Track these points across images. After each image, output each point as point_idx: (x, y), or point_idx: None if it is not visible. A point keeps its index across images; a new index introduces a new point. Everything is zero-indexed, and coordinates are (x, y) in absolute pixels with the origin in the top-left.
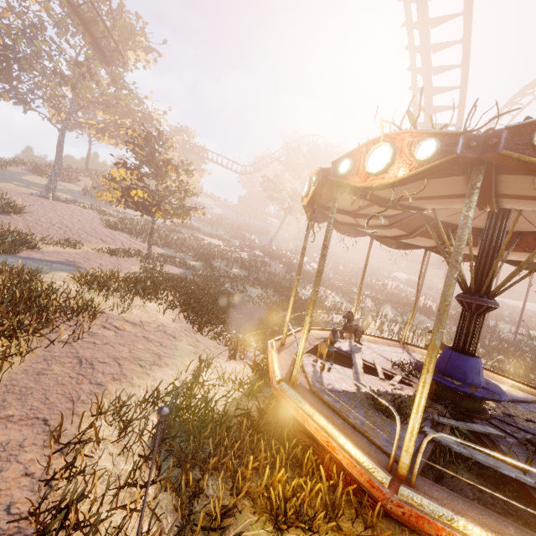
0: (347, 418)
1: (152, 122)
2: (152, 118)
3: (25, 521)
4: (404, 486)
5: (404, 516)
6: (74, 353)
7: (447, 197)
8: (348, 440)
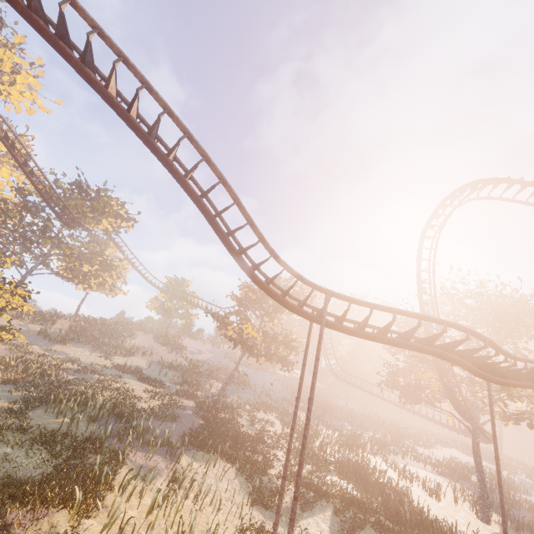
0: None
1: (113, 269)
2: (112, 265)
3: None
4: None
5: None
6: None
7: None
8: None
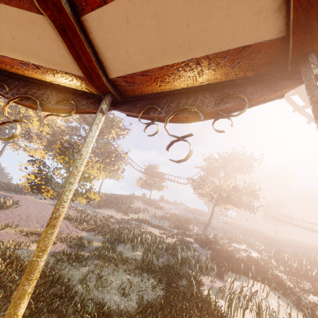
0: None
1: (122, 159)
2: (121, 157)
3: None
4: None
5: None
6: None
7: None
8: None
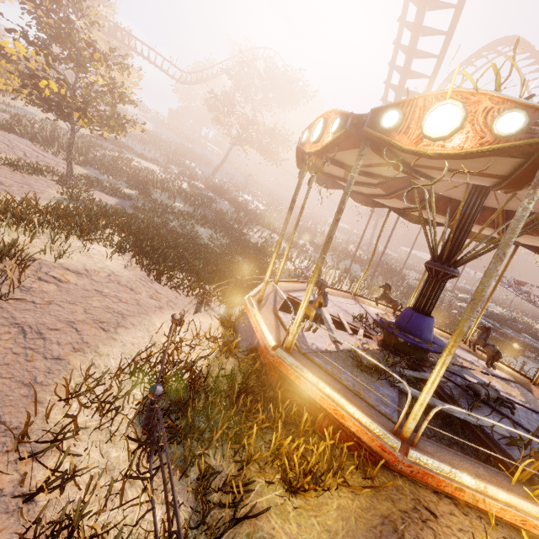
0: (340, 380)
1: None
2: None
3: None
4: (412, 448)
5: (411, 473)
6: (10, 319)
7: (478, 174)
8: (357, 409)
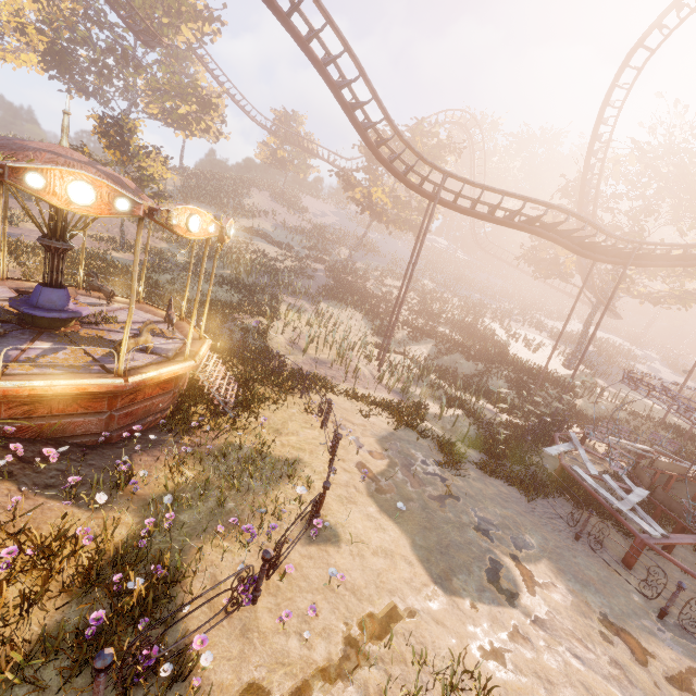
0: None
1: (213, 108)
2: (211, 103)
3: None
4: None
5: None
6: None
7: None
8: None
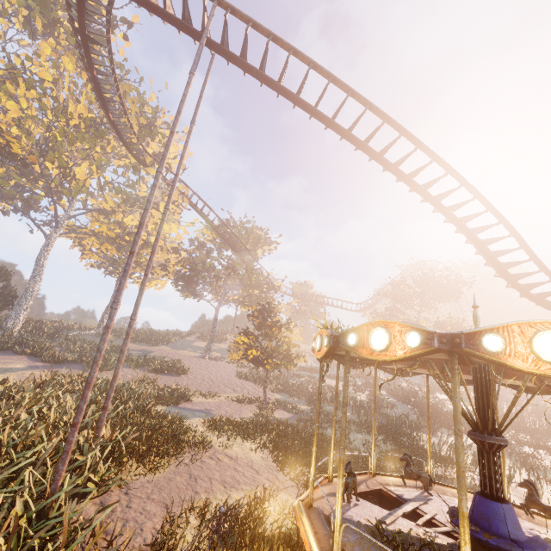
0: None
1: (274, 289)
2: (274, 286)
3: (149, 548)
4: None
5: None
6: (189, 471)
7: None
8: (314, 537)
